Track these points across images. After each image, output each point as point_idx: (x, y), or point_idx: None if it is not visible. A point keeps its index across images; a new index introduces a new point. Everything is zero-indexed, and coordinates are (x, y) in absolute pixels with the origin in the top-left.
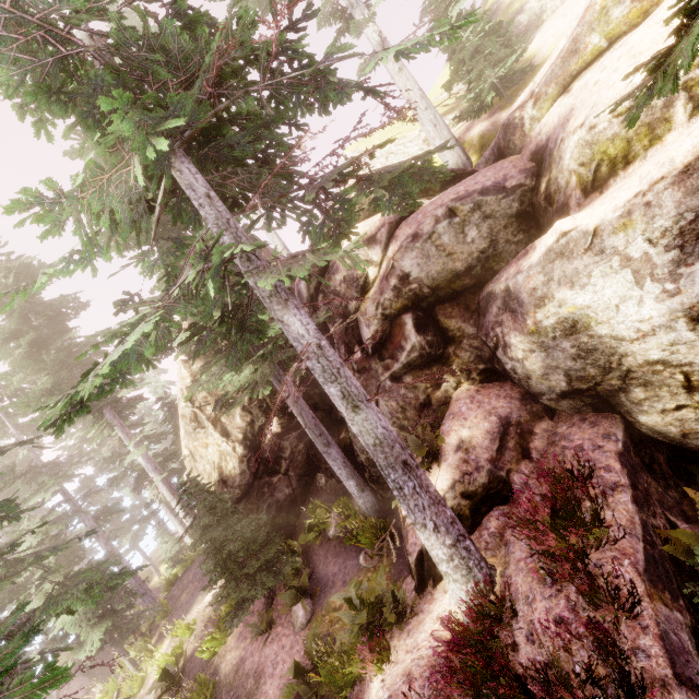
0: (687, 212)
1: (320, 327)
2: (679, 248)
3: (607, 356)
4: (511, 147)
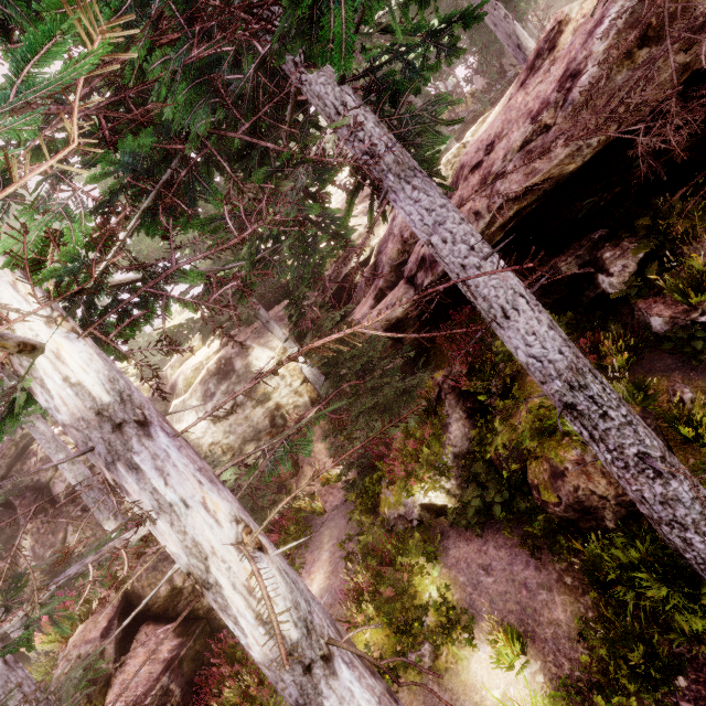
0: (203, 390)
1: (1, 509)
2: (204, 400)
3: (198, 448)
4: (163, 386)
